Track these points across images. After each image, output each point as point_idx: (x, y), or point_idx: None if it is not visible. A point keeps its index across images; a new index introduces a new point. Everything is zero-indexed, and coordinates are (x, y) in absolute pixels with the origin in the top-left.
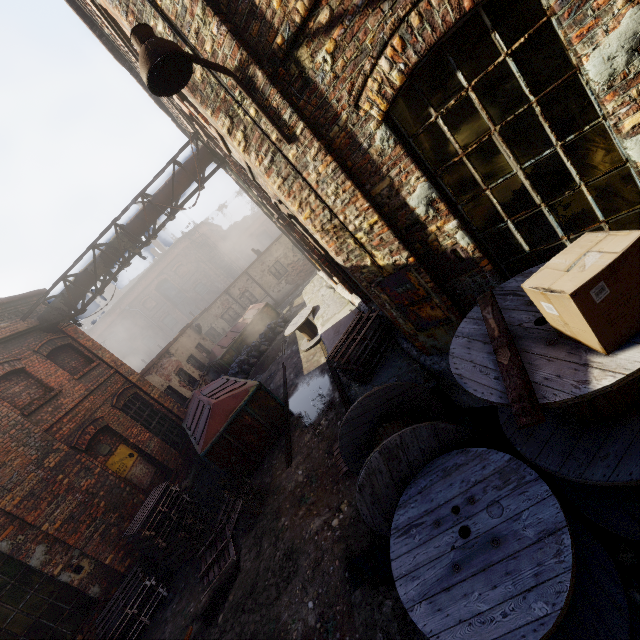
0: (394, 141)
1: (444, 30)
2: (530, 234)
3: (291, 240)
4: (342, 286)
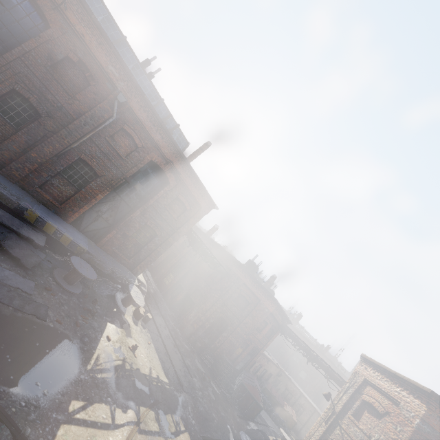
0: None
1: None
2: None
3: None
4: None
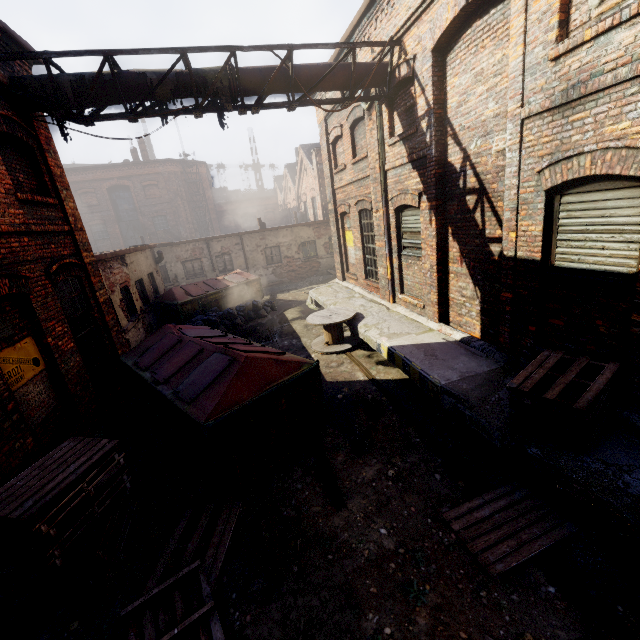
0: None
1: None
2: None
3: (338, 233)
4: (408, 308)
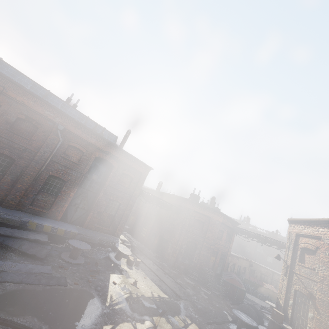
0: (293, 293)
1: (302, 292)
2: (297, 326)
3: None
4: None
